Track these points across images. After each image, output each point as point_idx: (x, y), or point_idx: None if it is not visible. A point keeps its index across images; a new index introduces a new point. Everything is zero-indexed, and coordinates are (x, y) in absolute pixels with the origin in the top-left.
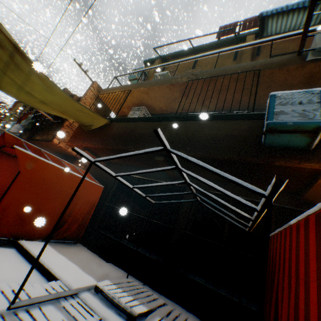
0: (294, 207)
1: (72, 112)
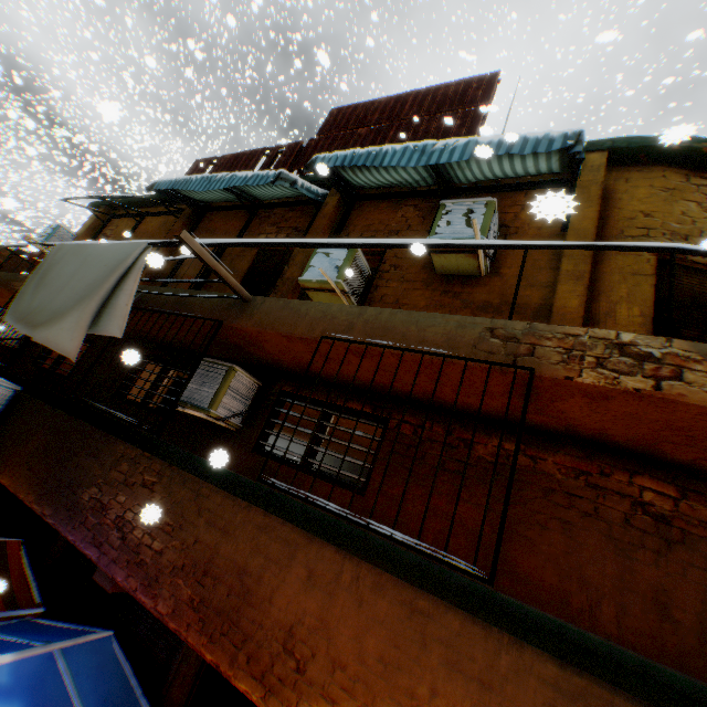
0: None
1: None
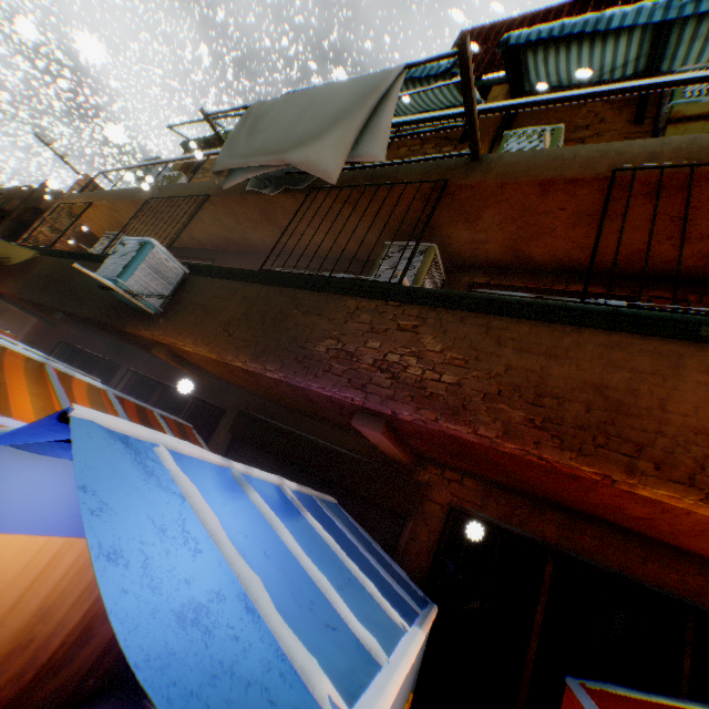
0: (205, 396)
1: None
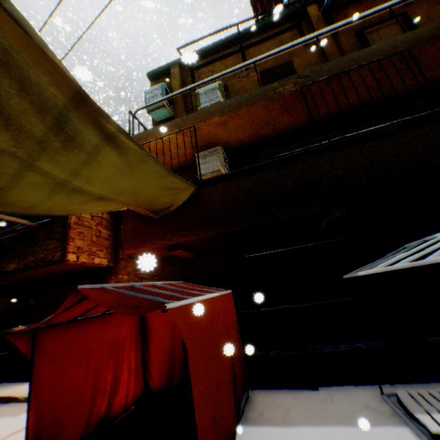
0: None
1: (151, 196)
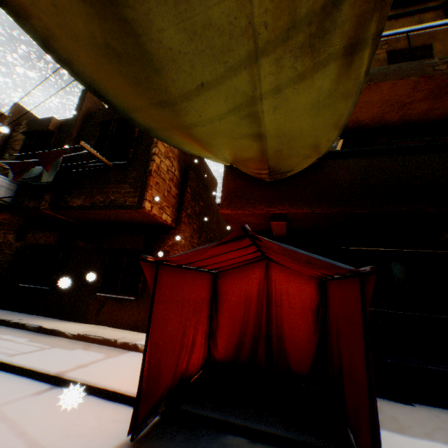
0: None
1: (294, 150)
